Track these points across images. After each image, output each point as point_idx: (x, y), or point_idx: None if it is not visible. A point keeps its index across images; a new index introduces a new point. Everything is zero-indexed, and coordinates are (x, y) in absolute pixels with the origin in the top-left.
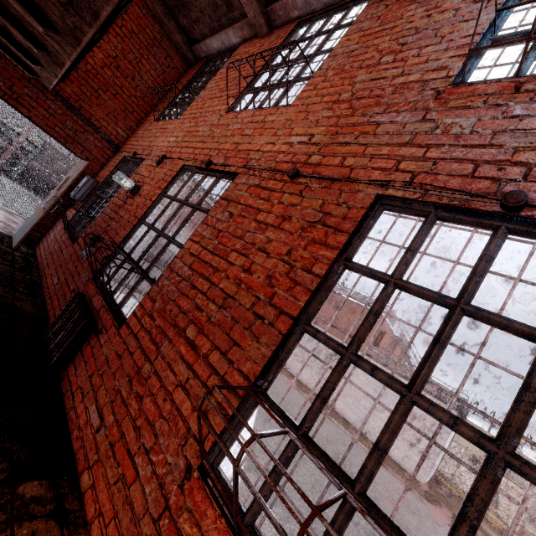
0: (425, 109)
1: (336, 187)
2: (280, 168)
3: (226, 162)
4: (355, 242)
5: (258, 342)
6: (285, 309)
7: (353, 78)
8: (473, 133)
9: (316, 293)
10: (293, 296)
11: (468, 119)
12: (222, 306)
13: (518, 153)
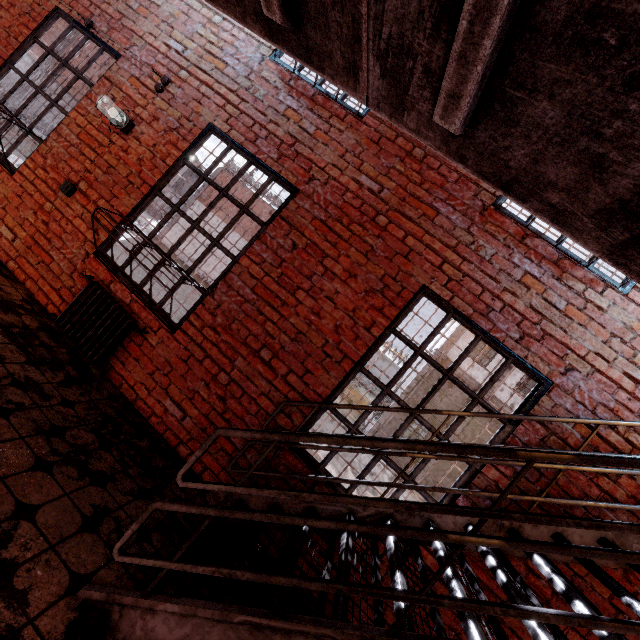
0: None
1: None
2: None
3: None
4: (41, 29)
5: None
6: (2, 56)
7: None
8: None
9: (18, 51)
10: (7, 50)
11: None
12: None
13: (104, 4)
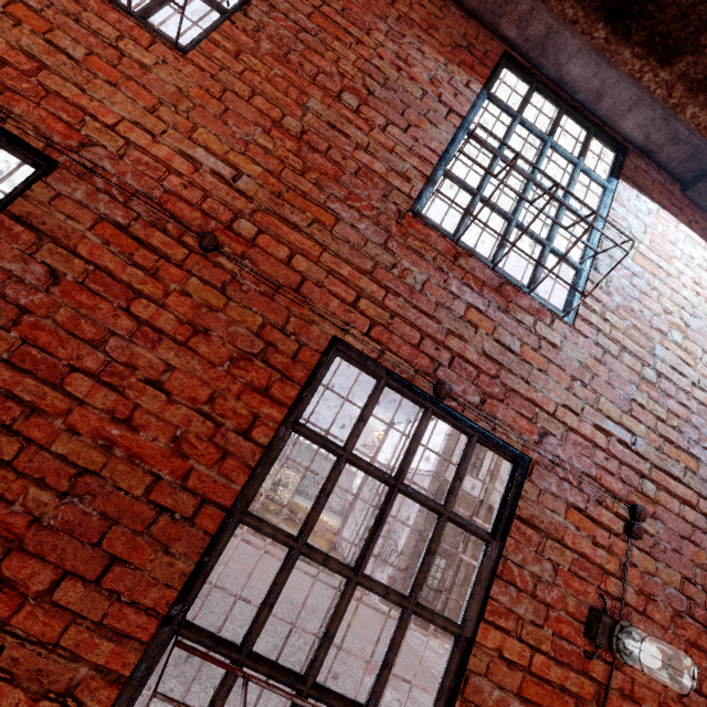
0: (387, 230)
1: (282, 301)
2: (177, 212)
3: (4, 103)
4: (307, 398)
5: (167, 551)
6: (211, 495)
7: (303, 93)
8: (423, 294)
9: (257, 468)
10: (224, 474)
11: (421, 272)
12: (70, 493)
13: (449, 336)
